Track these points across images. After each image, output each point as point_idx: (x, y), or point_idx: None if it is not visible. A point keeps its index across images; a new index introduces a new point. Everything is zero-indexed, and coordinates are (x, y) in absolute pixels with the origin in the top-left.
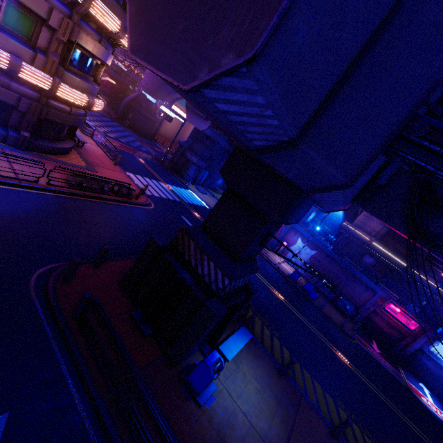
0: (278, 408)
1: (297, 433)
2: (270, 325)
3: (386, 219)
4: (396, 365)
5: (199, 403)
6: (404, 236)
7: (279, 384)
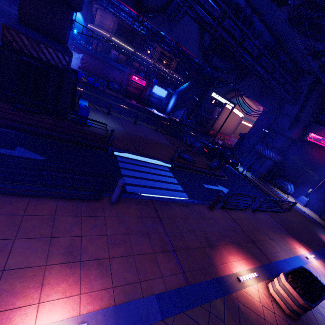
0: (115, 122)
1: (125, 126)
2: (88, 102)
3: (125, 0)
4: (143, 105)
5: (89, 126)
6: (134, 12)
7: (110, 117)
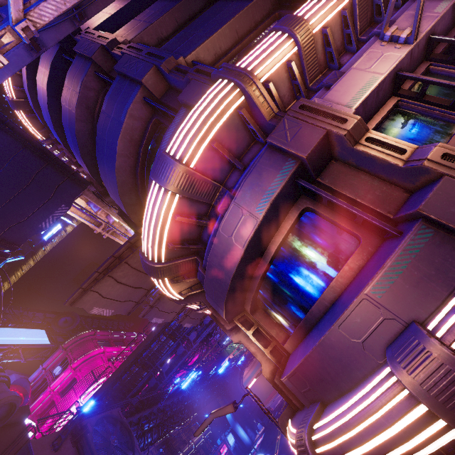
0: None
1: None
2: None
3: None
4: None
5: None
6: None
7: None
